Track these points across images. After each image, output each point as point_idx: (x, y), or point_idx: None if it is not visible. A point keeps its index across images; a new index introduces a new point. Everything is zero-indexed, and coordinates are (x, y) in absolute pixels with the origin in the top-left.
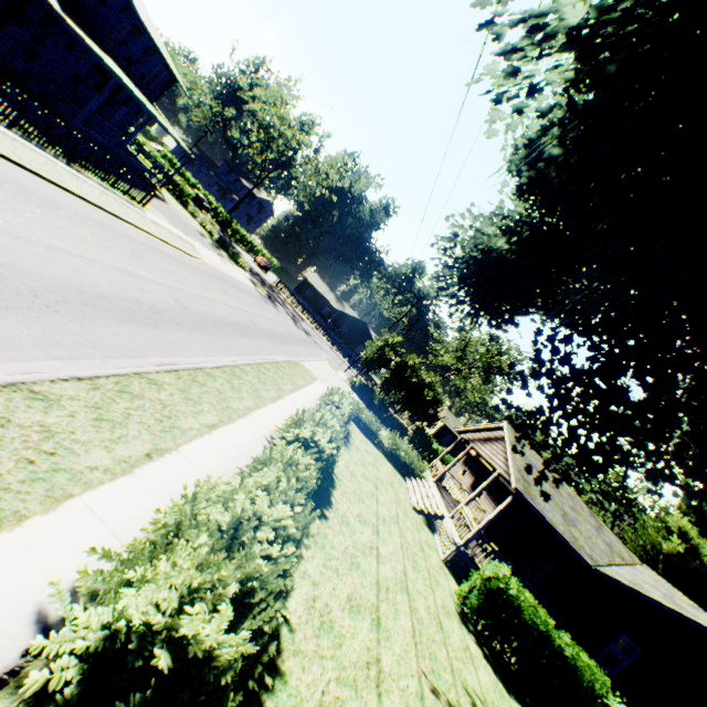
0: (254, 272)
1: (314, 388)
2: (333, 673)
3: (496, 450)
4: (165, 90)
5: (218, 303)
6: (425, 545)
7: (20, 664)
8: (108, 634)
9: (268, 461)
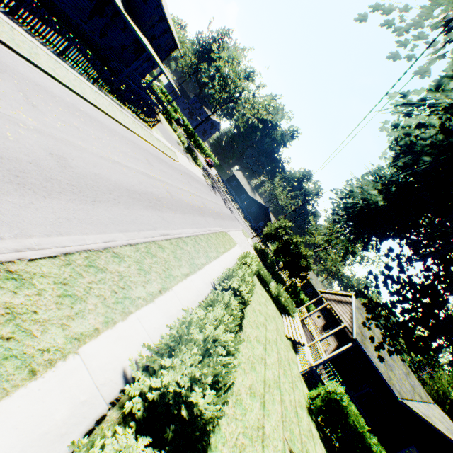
0: (204, 168)
1: (234, 250)
2: (241, 429)
3: (345, 310)
4: (170, 53)
5: (187, 192)
6: (291, 360)
7: (119, 396)
8: (160, 392)
9: (215, 301)
